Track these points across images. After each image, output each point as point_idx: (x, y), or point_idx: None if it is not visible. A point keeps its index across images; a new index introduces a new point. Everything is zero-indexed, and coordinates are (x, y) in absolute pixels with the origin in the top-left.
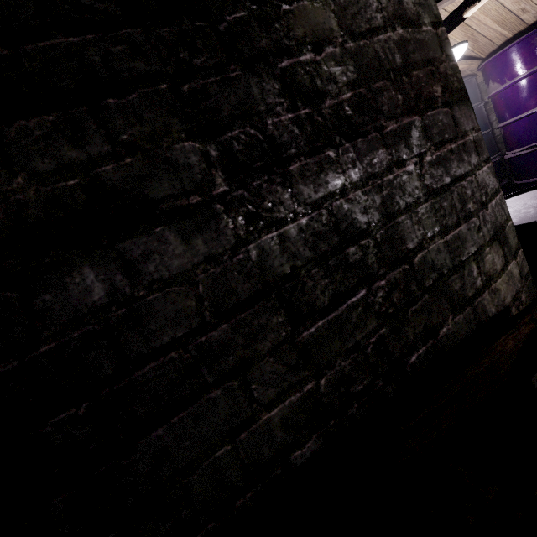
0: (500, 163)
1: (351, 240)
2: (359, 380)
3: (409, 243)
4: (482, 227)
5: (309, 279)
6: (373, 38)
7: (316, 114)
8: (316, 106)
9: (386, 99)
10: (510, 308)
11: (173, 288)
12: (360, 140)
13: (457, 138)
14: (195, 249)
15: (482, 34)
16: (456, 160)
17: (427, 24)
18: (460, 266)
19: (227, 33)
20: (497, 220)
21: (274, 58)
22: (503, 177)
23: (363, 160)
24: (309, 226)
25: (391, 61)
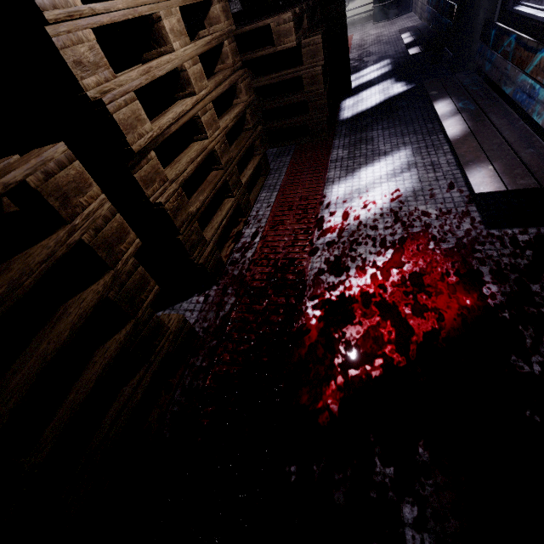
0: None
1: None
2: None
3: None
4: None
5: None
6: None
7: None
8: None
9: None
10: None
11: None
12: None
13: None
14: None
15: None
16: None
17: None
18: None
19: None
20: None
21: None
22: None
23: None
24: None
25: None
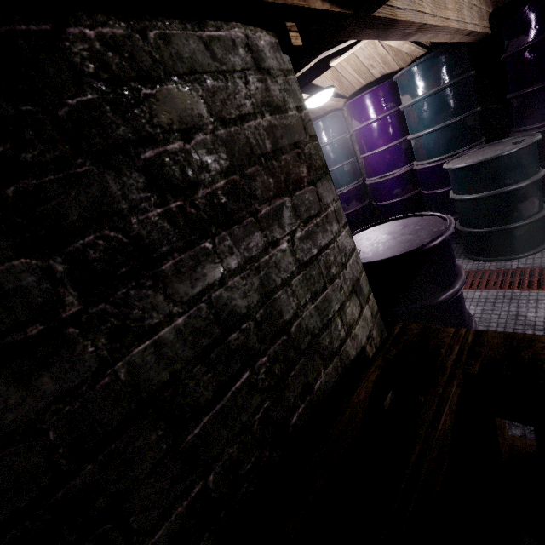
0: (363, 185)
1: (232, 327)
2: (247, 459)
3: (286, 316)
4: (343, 286)
5: (191, 380)
6: (244, 124)
7: (189, 206)
8: (189, 197)
9: (259, 183)
10: (366, 347)
11: (8, 449)
12: (236, 226)
13: (321, 212)
14: (39, 391)
15: (346, 78)
16: (321, 232)
17: (292, 109)
18: (328, 324)
19: (70, 120)
20: (354, 275)
21: (136, 148)
22: (366, 198)
23: (240, 246)
24: (187, 325)
25: (262, 147)
